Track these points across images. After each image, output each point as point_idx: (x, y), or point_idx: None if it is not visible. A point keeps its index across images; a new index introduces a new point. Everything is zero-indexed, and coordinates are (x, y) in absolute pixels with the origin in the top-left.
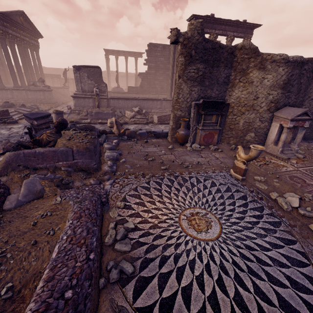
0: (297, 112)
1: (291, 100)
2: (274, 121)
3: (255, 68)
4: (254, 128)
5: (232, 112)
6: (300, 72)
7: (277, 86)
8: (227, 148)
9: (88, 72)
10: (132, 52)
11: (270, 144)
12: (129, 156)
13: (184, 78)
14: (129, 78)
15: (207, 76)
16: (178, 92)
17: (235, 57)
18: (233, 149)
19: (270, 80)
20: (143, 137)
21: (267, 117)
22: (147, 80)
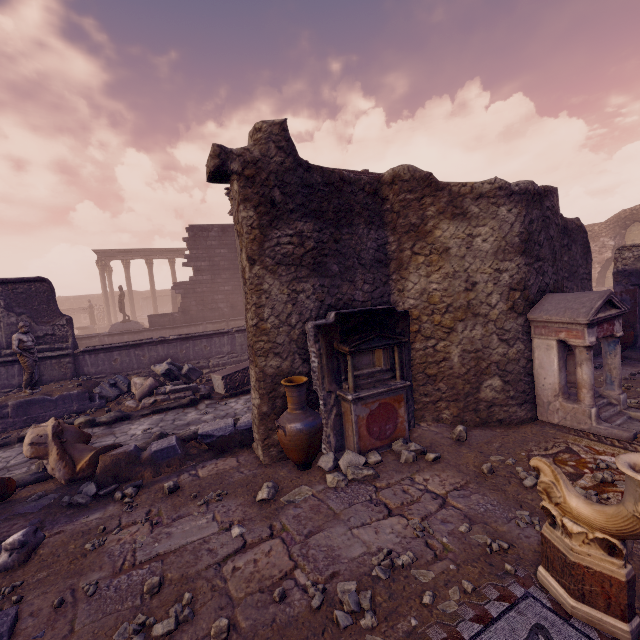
0: (591, 301)
1: (549, 279)
2: (537, 335)
3: (441, 218)
4: (493, 363)
5: (419, 332)
6: (543, 214)
7: (510, 250)
8: (445, 439)
9: (10, 295)
10: (162, 249)
11: (553, 400)
12: (54, 634)
13: (267, 262)
14: (162, 300)
15: (329, 250)
16: (256, 303)
17: (386, 203)
18: (463, 440)
19: (488, 238)
20: (164, 468)
21: (516, 328)
22: (196, 297)
